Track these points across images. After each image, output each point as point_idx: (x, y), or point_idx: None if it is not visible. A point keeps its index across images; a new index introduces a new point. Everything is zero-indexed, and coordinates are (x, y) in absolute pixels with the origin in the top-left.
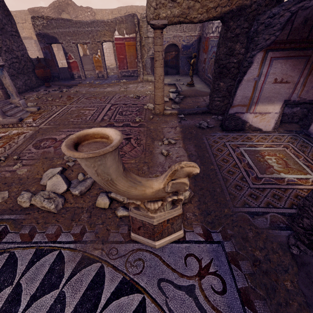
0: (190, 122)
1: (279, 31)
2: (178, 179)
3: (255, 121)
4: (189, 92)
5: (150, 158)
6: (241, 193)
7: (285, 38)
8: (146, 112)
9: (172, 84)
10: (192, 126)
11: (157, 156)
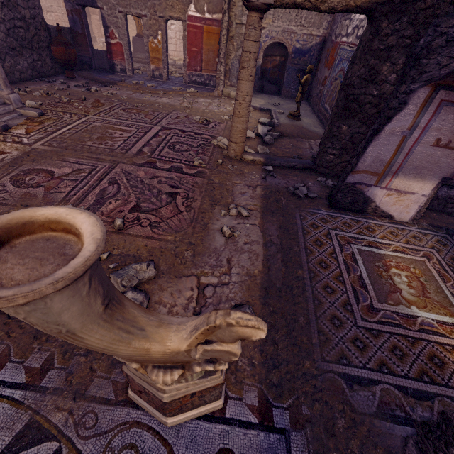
0: (281, 183)
1: None
2: (218, 344)
3: (386, 201)
4: (290, 128)
5: (201, 236)
6: (339, 334)
7: None
8: (214, 151)
9: (266, 110)
10: (283, 190)
11: (213, 235)
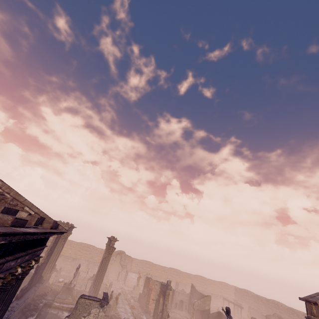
0: None
1: (211, 317)
2: None
3: None
4: None
5: None
6: None
7: (212, 318)
8: None
9: (184, 316)
10: None
11: None
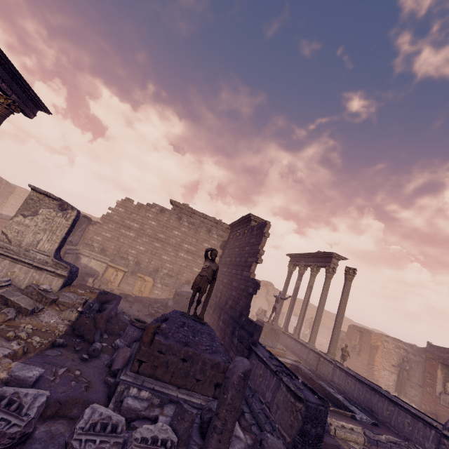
0: None
1: None
2: None
3: None
4: None
5: None
6: None
7: None
8: None
9: None
10: None
11: None
